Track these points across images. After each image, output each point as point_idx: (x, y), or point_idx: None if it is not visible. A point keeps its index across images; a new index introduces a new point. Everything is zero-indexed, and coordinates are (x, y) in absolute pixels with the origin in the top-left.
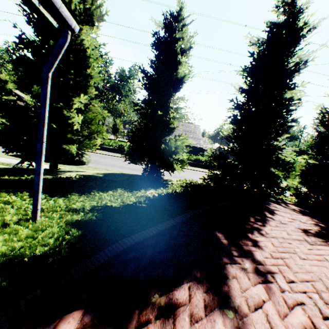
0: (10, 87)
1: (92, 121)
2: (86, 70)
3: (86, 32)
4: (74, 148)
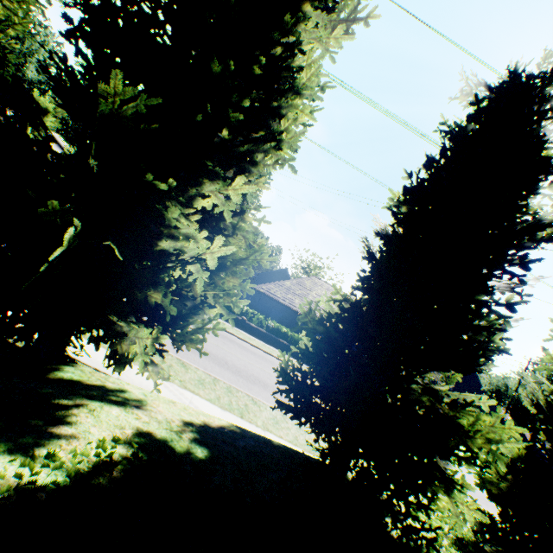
0: (48, 122)
1: (238, 263)
2: (265, 121)
3: (311, 30)
4: (147, 336)
